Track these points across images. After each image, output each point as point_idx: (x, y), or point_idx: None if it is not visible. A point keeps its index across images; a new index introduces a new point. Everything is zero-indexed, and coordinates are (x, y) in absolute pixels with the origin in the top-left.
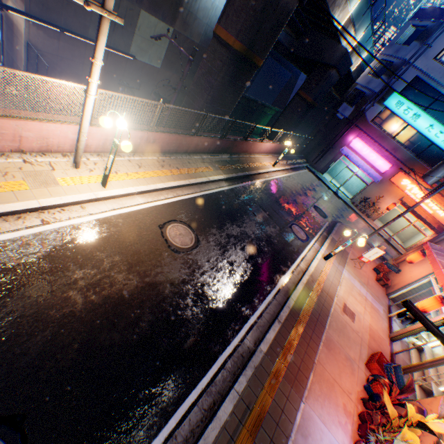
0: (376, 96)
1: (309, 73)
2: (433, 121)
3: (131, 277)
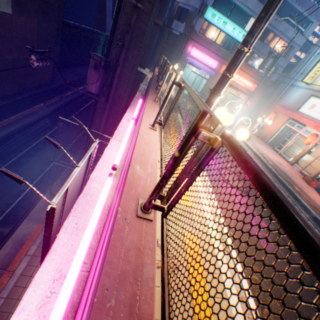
0: (198, 11)
1: None
2: (234, 25)
3: (274, 233)
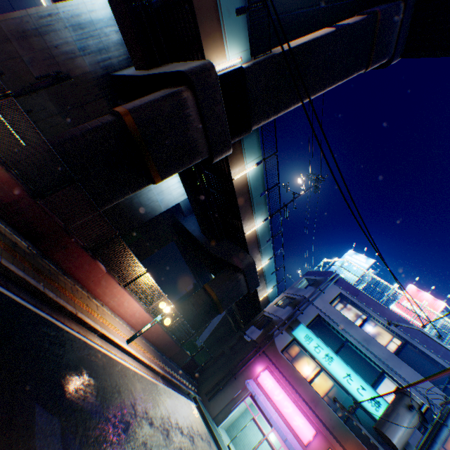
0: (284, 322)
1: (219, 273)
2: (348, 368)
3: None
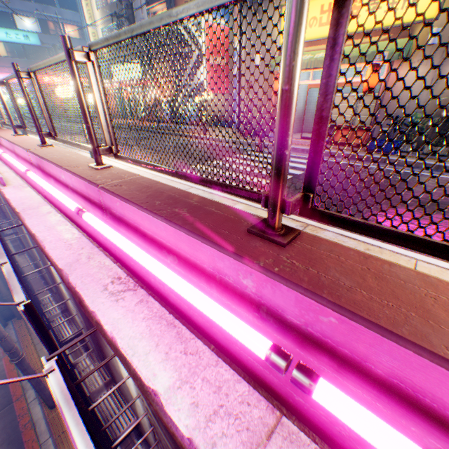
0: None
1: None
2: (4, 29)
3: None
